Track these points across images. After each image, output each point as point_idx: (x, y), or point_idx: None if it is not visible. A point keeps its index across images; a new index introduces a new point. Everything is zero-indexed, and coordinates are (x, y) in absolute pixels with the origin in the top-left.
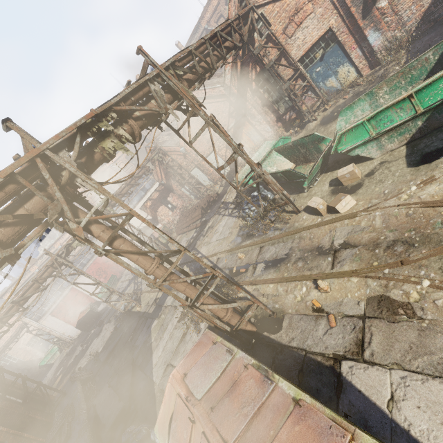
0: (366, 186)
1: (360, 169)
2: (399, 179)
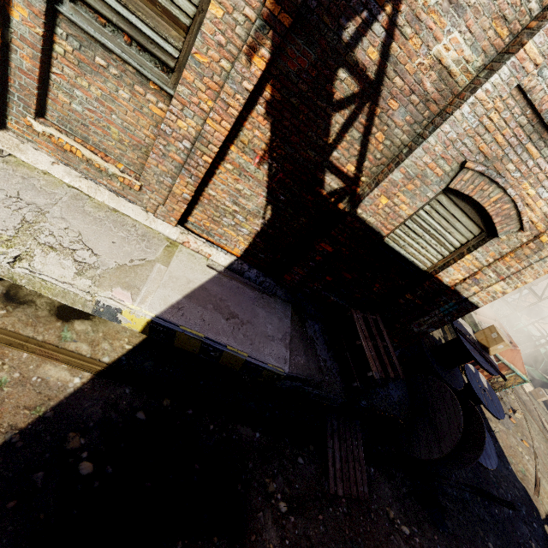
0: (535, 400)
1: (541, 402)
2: (544, 416)
